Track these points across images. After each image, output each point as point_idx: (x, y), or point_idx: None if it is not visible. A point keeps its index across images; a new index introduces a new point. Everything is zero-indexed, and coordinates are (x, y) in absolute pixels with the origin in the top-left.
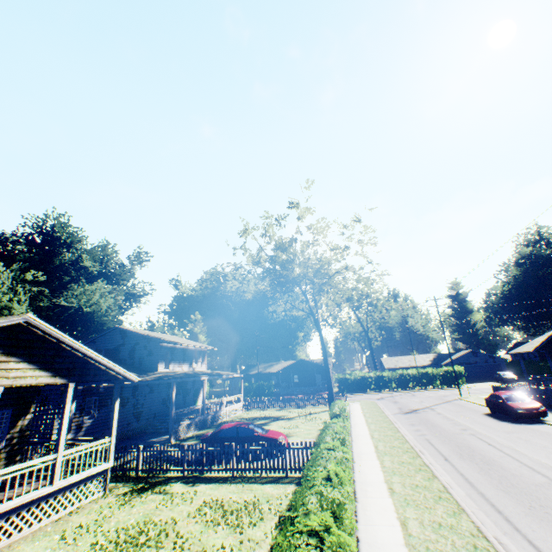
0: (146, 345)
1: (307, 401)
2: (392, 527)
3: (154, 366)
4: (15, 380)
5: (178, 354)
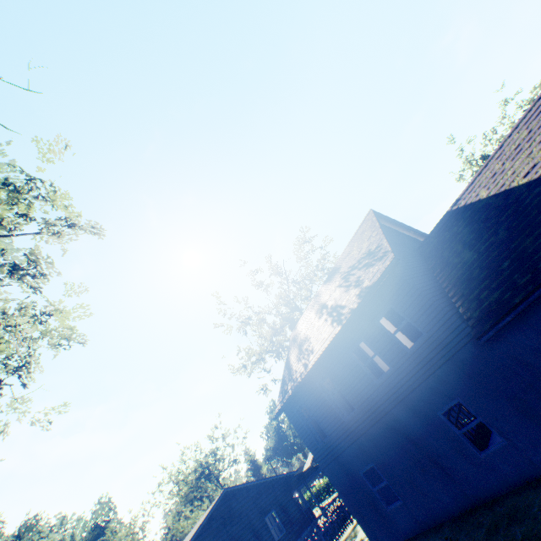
0: None
1: None
2: None
3: None
4: None
5: None
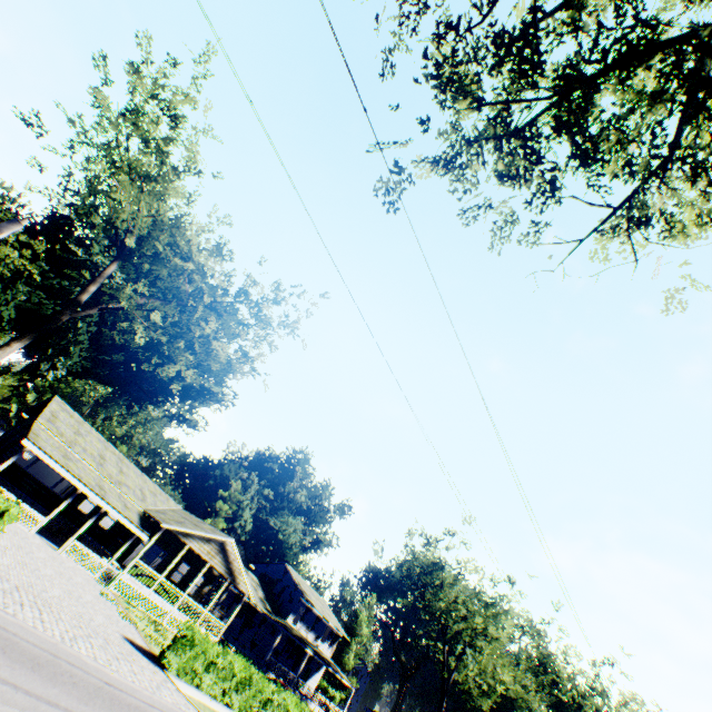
0: (292, 591)
1: None
2: None
3: (287, 614)
4: (215, 563)
5: (310, 617)
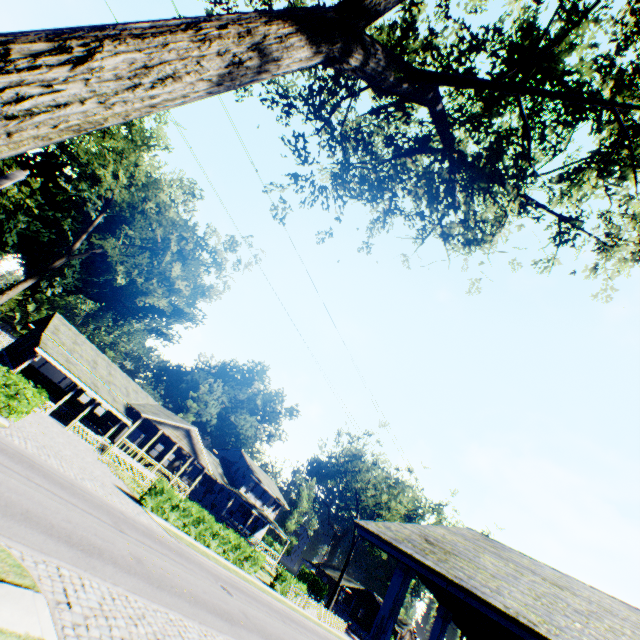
0: (245, 470)
1: (317, 602)
2: (219, 558)
3: (240, 486)
4: (182, 444)
5: (258, 490)
